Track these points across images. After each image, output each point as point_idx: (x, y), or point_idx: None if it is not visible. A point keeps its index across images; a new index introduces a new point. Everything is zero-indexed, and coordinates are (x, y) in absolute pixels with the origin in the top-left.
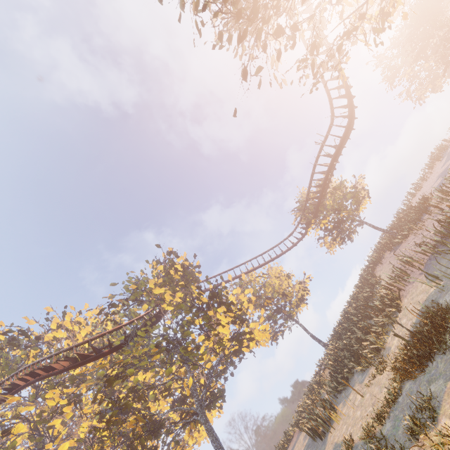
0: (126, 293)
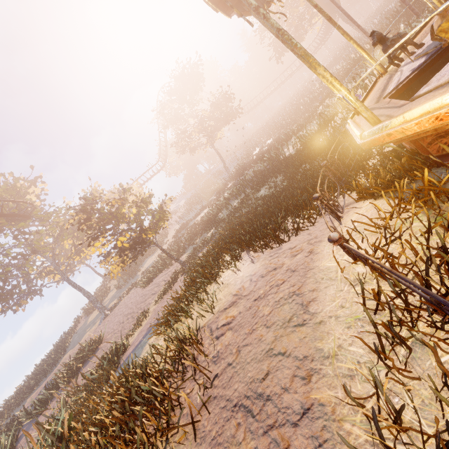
0: (0, 187)
